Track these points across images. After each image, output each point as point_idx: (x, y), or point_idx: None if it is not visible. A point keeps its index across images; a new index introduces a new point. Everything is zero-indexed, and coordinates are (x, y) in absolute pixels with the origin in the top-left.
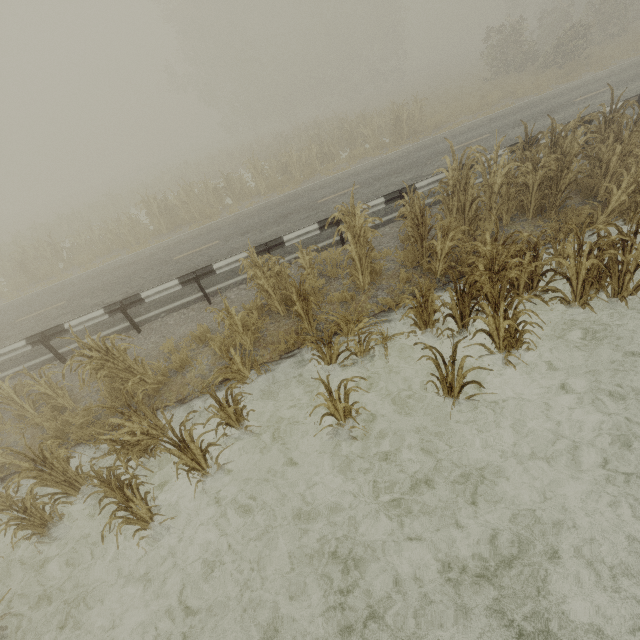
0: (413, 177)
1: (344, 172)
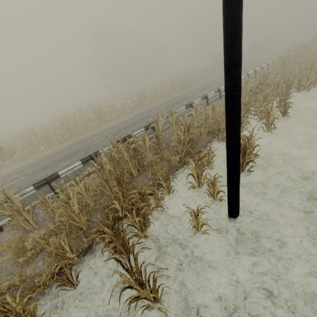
0: (256, 67)
1: (223, 74)
